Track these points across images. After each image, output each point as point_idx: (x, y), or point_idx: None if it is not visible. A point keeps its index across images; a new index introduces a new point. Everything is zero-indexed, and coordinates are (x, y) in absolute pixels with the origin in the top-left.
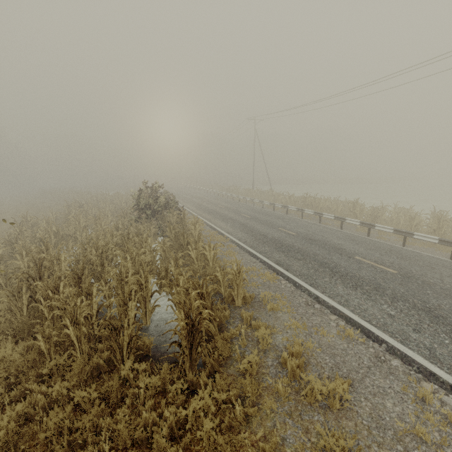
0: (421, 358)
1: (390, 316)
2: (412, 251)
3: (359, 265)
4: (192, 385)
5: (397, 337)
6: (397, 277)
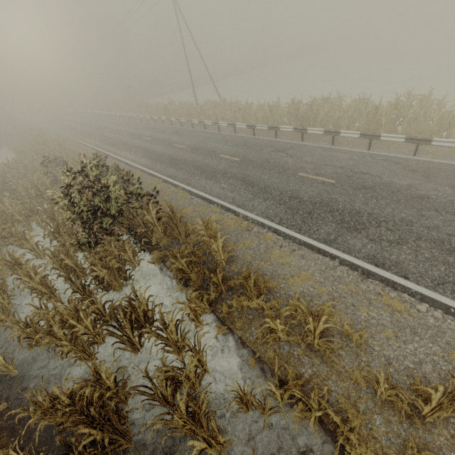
0: None
1: None
2: None
3: None
4: None
5: None
6: None
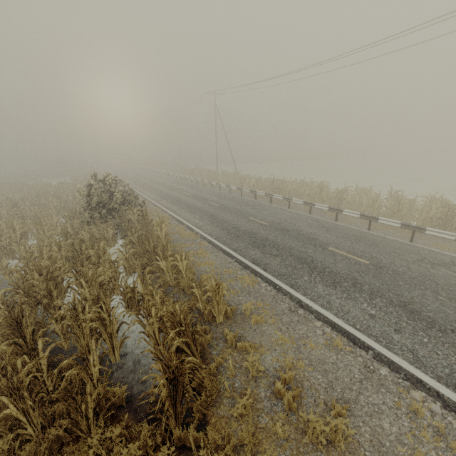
0: (406, 363)
1: (371, 317)
2: (378, 236)
3: (334, 257)
4: (180, 441)
5: (382, 342)
6: (371, 268)
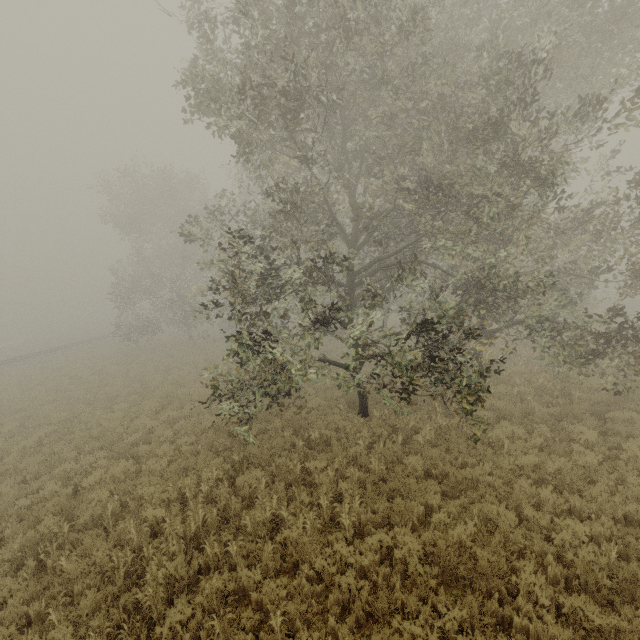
0: None
1: None
2: None
3: None
4: None
5: None
6: None
